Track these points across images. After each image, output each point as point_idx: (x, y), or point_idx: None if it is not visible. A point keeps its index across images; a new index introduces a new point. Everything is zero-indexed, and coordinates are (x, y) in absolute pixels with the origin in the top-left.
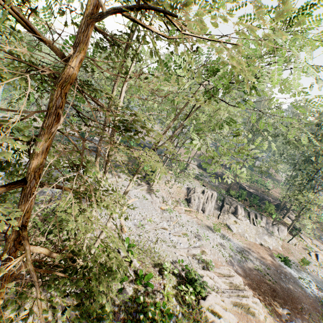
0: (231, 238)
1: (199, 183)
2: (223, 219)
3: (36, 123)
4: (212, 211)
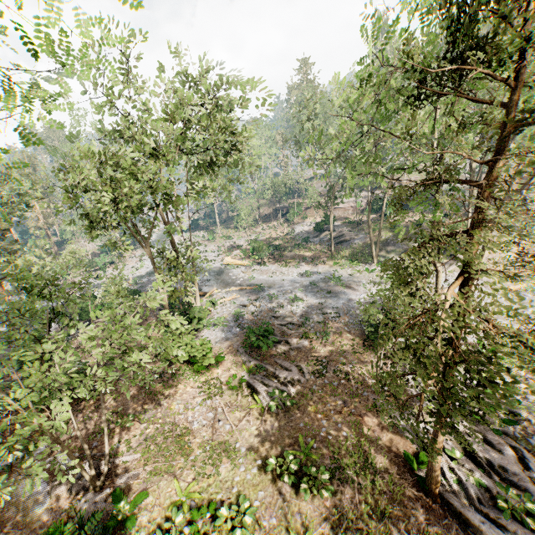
0: None
1: None
2: None
3: (261, 236)
4: None
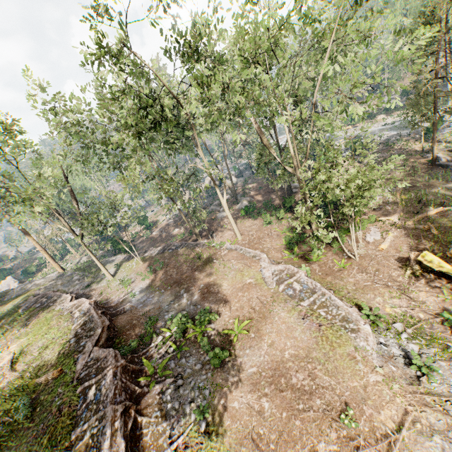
0: None
1: None
2: None
3: None
4: None
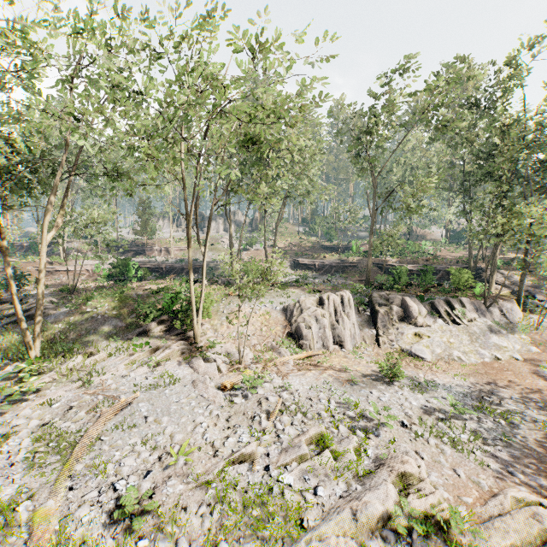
0: (434, 377)
1: (305, 292)
2: (390, 341)
3: None
4: (358, 335)
